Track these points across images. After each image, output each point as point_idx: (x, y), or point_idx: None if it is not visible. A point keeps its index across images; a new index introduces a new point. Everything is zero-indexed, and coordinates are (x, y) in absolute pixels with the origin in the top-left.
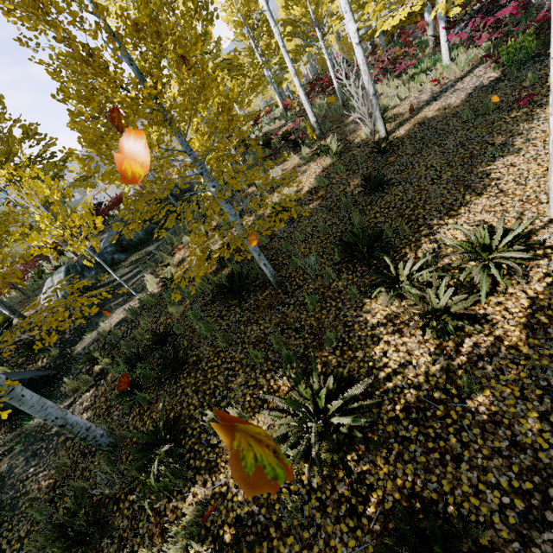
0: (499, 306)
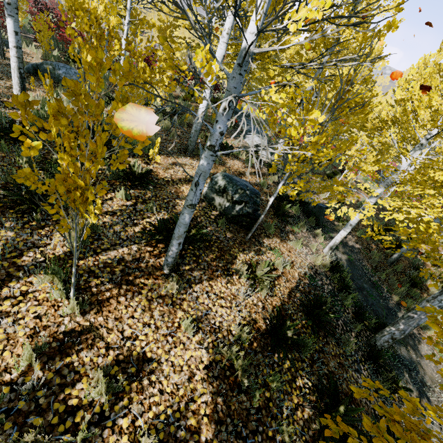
0: (440, 270)
